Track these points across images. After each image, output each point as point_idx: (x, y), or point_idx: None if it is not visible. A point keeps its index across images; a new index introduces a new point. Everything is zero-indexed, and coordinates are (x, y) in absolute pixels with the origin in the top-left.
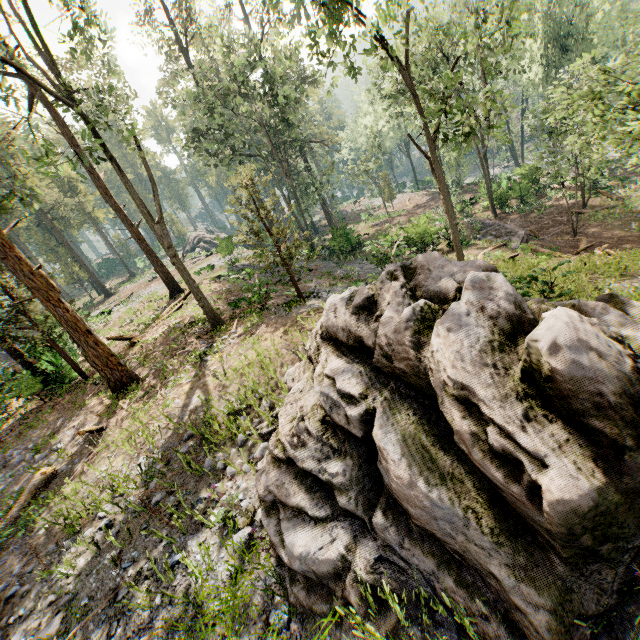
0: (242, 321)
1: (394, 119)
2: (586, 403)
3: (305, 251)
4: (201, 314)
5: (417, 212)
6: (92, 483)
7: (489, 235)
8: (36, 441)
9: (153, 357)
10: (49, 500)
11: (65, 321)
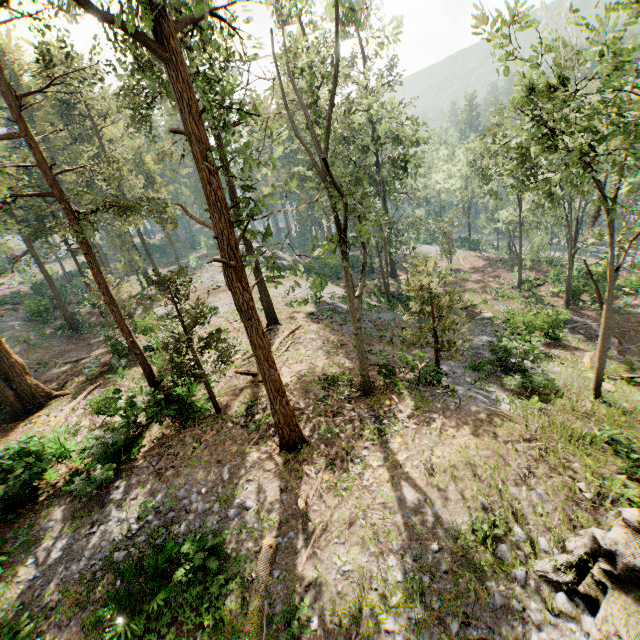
0: (398, 397)
1: (463, 181)
2: None
3: (383, 299)
4: (329, 367)
5: (486, 281)
6: (338, 575)
7: (577, 333)
8: (207, 486)
9: (301, 410)
10: (290, 582)
11: (272, 381)
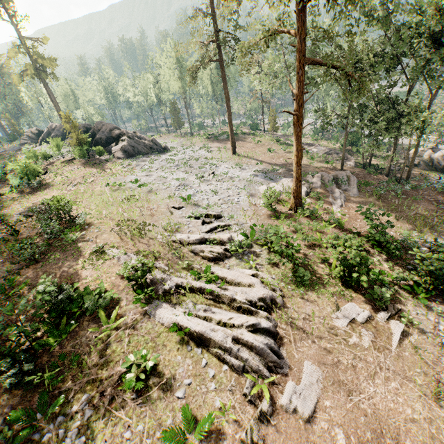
0: (10, 144)
1: None
2: (37, 130)
3: None
4: None
5: None
6: None
7: None
8: None
9: None
10: None
11: None
